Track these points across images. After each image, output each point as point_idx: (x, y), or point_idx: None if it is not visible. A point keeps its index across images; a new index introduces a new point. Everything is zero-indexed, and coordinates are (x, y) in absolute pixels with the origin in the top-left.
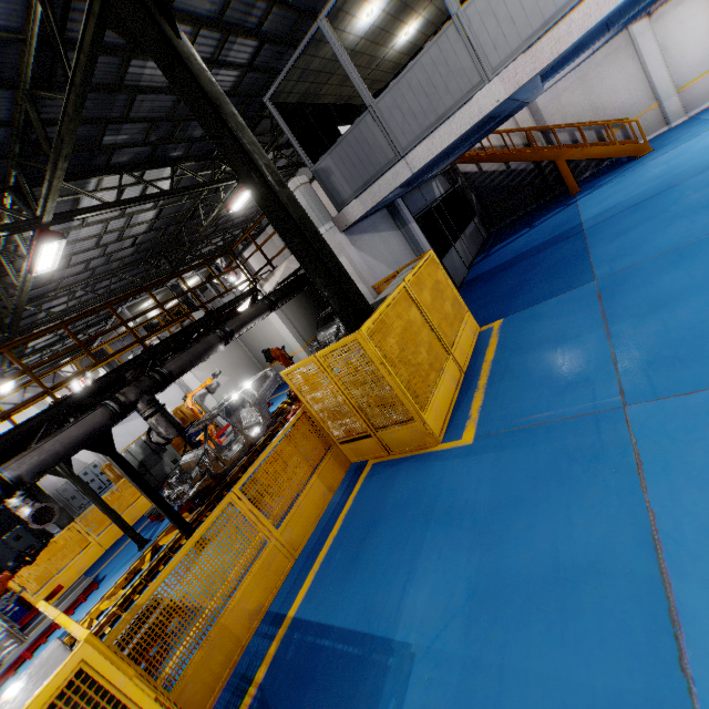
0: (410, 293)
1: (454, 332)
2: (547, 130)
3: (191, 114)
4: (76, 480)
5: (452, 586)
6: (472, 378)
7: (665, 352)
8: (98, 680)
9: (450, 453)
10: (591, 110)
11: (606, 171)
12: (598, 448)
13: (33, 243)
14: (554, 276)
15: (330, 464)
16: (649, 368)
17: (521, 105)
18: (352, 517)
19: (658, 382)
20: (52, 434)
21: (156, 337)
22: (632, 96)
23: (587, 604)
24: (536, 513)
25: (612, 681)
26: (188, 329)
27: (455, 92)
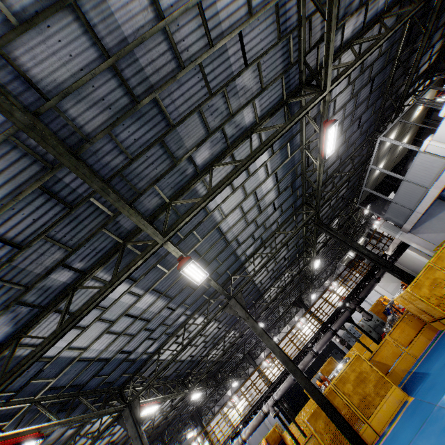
0: (432, 266)
1: None
2: None
3: (336, 205)
4: (347, 331)
5: (441, 362)
6: None
7: None
8: (360, 356)
9: None
10: None
11: None
12: None
13: (312, 261)
14: None
15: (425, 330)
16: None
17: None
18: (431, 348)
19: None
20: (338, 318)
21: (355, 272)
22: None
23: None
24: None
25: None
26: (363, 279)
27: (419, 193)
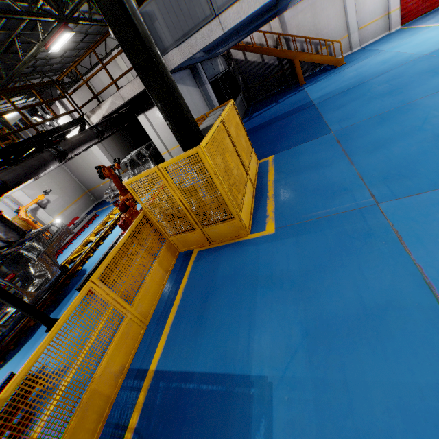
0: (225, 126)
1: (248, 161)
2: (288, 38)
3: None
4: None
5: (288, 330)
6: (262, 191)
7: (393, 172)
8: None
9: (259, 240)
10: (314, 30)
11: (319, 73)
12: (368, 229)
13: None
14: (303, 130)
15: (165, 254)
16: (386, 181)
17: (285, 8)
18: (190, 290)
19: (395, 189)
20: None
21: None
22: (336, 27)
23: (395, 329)
24: (338, 274)
25: (431, 379)
26: (20, 145)
27: None
